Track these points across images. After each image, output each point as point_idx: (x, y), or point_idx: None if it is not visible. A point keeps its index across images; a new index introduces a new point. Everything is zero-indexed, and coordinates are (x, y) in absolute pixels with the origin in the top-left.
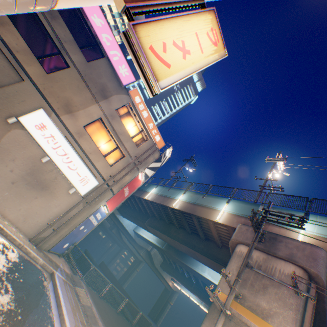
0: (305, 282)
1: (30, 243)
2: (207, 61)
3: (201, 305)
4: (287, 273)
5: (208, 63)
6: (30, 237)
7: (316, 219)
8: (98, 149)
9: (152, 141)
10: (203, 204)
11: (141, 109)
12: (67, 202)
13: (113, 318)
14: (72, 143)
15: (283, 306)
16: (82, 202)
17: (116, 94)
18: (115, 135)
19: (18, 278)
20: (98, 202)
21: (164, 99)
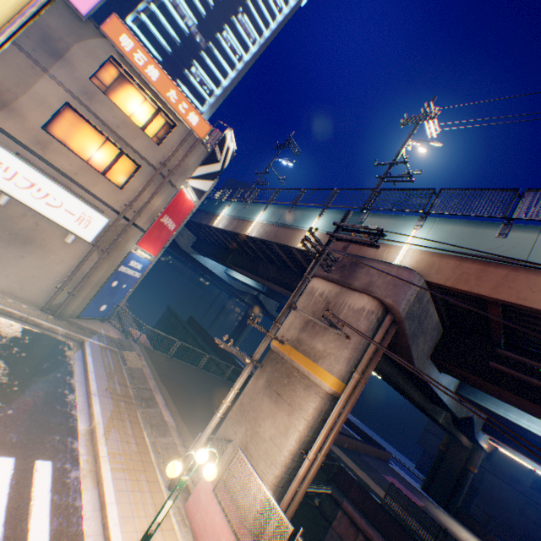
0: (377, 317)
1: (43, 314)
2: None
3: None
4: (358, 308)
5: None
6: (42, 306)
7: (432, 226)
8: (87, 164)
9: (185, 128)
10: (287, 224)
11: (142, 64)
12: (73, 256)
13: (185, 376)
14: (36, 163)
15: (339, 347)
16: (94, 252)
17: (78, 43)
18: (108, 132)
19: (17, 354)
20: (122, 247)
21: (240, 8)
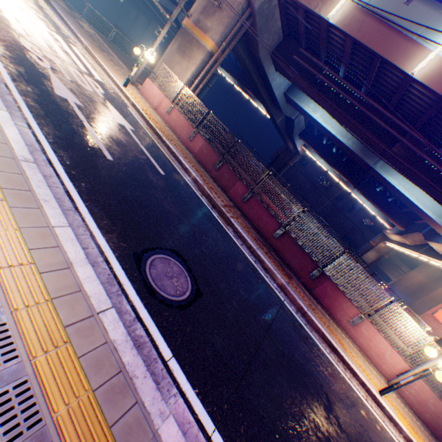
0: (242, 9)
1: None
2: None
3: (235, 85)
4: (234, 1)
5: None
6: None
7: None
8: None
9: None
10: None
11: None
12: None
13: (124, 57)
14: None
15: (219, 26)
16: None
17: None
18: None
19: None
20: None
21: None
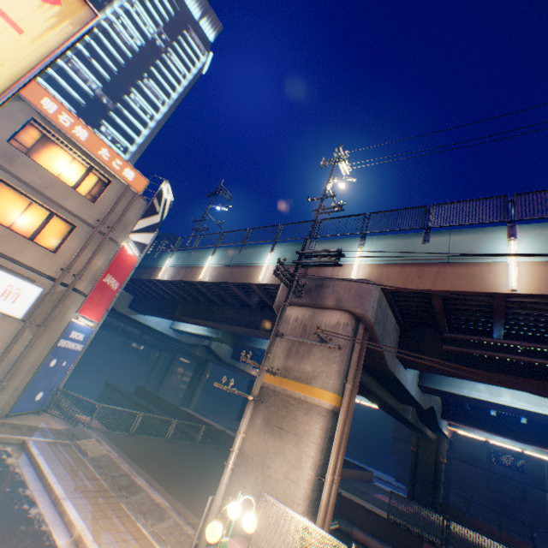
0: (352, 327)
1: None
2: (46, 46)
3: None
4: (333, 323)
5: (49, 50)
6: None
7: (372, 243)
8: (11, 230)
9: (121, 183)
10: (241, 263)
11: (69, 125)
12: None
13: (156, 450)
14: None
15: (328, 363)
16: (27, 329)
17: None
18: (34, 194)
19: None
20: (61, 317)
21: (146, 74)
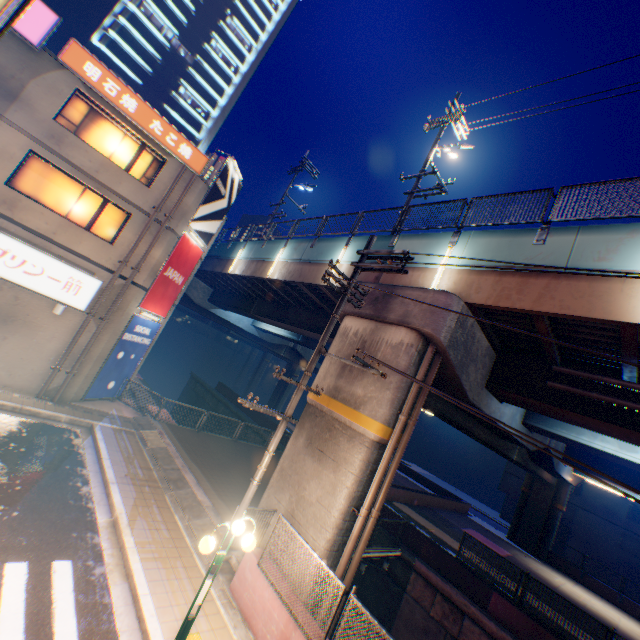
0: (417, 350)
1: (40, 401)
2: None
3: None
4: (396, 343)
5: None
6: (38, 392)
7: (467, 241)
8: (67, 220)
9: (177, 163)
10: (312, 260)
11: (115, 94)
12: (65, 329)
13: (218, 450)
14: (4, 227)
15: (381, 389)
16: (90, 322)
17: (34, 78)
18: (86, 179)
19: (15, 450)
20: (123, 311)
21: (228, 10)
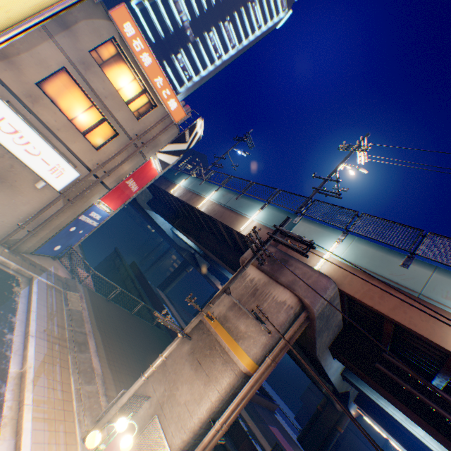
0: (294, 312)
1: None
2: None
3: None
4: (280, 300)
5: None
6: (0, 239)
7: (351, 242)
8: (71, 123)
9: (164, 110)
10: (233, 208)
11: (138, 50)
12: (40, 199)
13: (118, 320)
14: (23, 113)
15: (259, 332)
16: (60, 200)
17: (86, 19)
18: (95, 100)
19: None
20: (86, 199)
21: (228, 17)
